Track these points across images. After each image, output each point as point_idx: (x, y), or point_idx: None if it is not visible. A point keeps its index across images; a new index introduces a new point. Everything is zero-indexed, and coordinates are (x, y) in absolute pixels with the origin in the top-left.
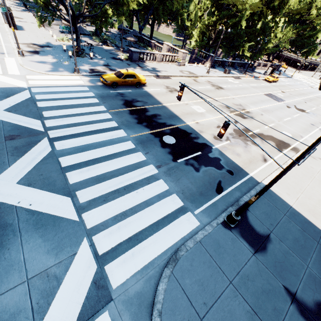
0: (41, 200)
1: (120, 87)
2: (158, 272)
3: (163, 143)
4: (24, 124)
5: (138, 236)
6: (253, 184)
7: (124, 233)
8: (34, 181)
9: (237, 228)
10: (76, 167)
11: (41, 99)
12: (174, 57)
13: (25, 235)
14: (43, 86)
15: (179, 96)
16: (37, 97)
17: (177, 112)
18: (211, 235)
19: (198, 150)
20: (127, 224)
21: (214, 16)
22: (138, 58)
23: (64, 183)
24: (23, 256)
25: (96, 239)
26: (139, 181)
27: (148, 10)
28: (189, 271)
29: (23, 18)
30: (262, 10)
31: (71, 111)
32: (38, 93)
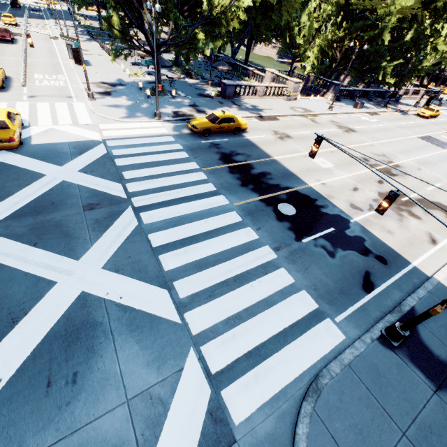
0: (133, 292)
1: (213, 134)
2: (294, 406)
3: (279, 214)
4: (103, 188)
5: (260, 351)
6: (419, 280)
7: (241, 344)
8: (122, 265)
9: (403, 349)
10: (170, 248)
11: (119, 155)
12: (281, 89)
13: (118, 339)
14: (120, 138)
15: (313, 151)
16: (115, 153)
17: (293, 169)
18: (364, 356)
19: (329, 224)
20: (244, 332)
21: (340, 28)
22: (233, 94)
23: (158, 270)
24: (119, 367)
25: (205, 351)
26: (252, 270)
27: (245, 26)
28: (339, 410)
29: (88, 50)
30: (416, 13)
31: (156, 170)
32: (115, 147)
